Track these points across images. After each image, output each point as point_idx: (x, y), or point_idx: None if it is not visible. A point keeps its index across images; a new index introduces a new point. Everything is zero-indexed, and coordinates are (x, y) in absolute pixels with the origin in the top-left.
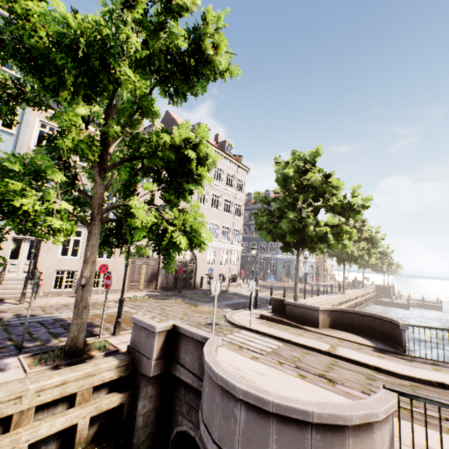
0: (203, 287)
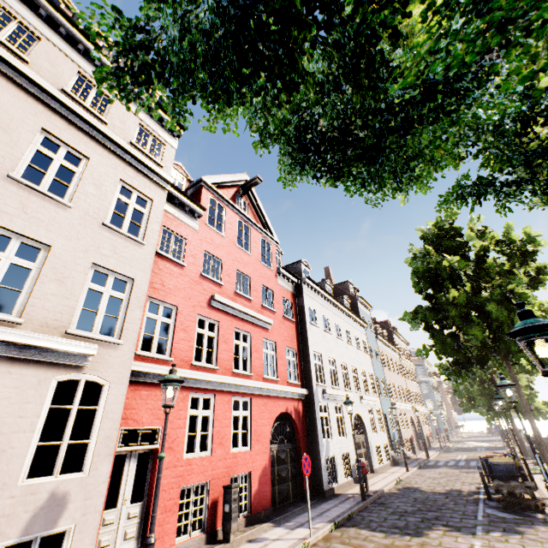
0: (431, 445)
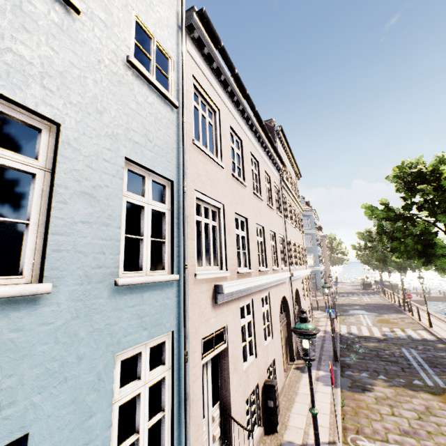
0: None
